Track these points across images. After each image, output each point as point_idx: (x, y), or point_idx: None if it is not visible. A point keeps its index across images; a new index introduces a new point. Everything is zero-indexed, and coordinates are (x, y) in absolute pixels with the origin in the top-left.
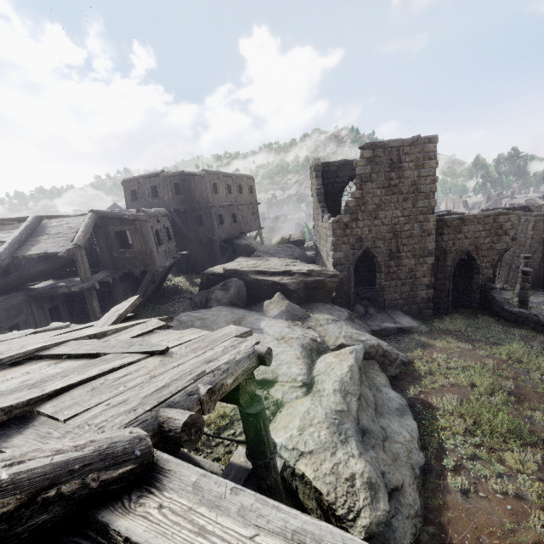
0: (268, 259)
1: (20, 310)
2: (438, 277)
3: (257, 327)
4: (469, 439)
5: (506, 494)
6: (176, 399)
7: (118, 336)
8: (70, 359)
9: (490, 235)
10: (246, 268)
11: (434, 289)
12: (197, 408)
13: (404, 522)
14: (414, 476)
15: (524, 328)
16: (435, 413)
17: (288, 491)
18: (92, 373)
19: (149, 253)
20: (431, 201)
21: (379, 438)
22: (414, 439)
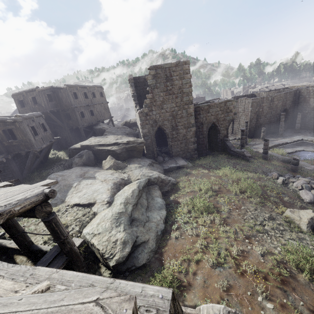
0: (107, 137)
1: None
2: (200, 137)
3: (93, 176)
4: (188, 215)
5: (193, 235)
6: None
7: None
8: None
9: (224, 112)
10: (93, 143)
11: (199, 143)
12: None
13: (144, 255)
14: (156, 235)
15: (238, 159)
16: (178, 206)
17: (91, 252)
18: None
19: (28, 141)
20: (190, 97)
21: (143, 221)
22: (162, 219)
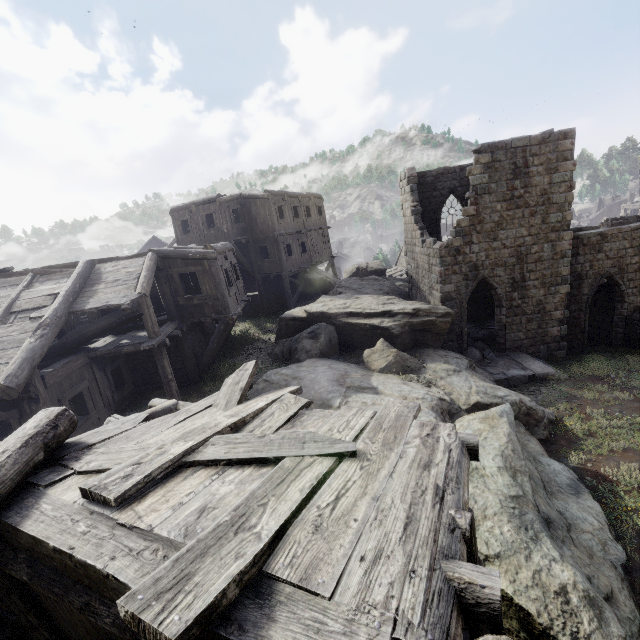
0: (357, 297)
1: (82, 375)
2: (570, 309)
3: (367, 385)
4: None
5: None
6: (445, 543)
7: (262, 423)
8: (231, 465)
9: (639, 252)
10: (334, 309)
11: (566, 324)
12: (464, 550)
13: None
14: (620, 578)
15: None
16: (616, 489)
17: None
18: (295, 498)
19: (220, 298)
20: (566, 214)
21: (563, 527)
22: (604, 526)
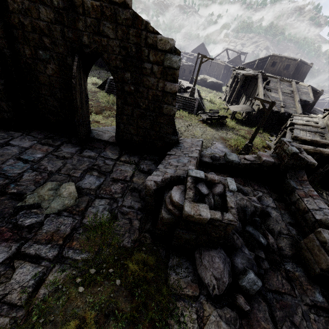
0: None
1: None
2: None
3: None
4: None
5: None
6: None
7: None
8: None
9: None
10: None
11: None
12: None
13: None
14: None
15: None
16: None
17: None
18: None
19: (312, 106)
20: None
21: None
22: None
